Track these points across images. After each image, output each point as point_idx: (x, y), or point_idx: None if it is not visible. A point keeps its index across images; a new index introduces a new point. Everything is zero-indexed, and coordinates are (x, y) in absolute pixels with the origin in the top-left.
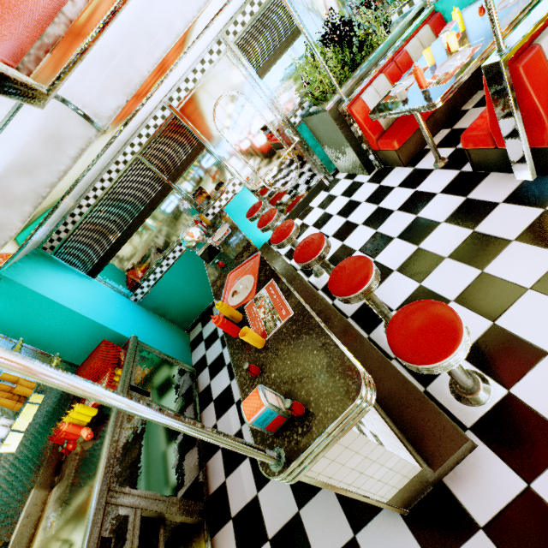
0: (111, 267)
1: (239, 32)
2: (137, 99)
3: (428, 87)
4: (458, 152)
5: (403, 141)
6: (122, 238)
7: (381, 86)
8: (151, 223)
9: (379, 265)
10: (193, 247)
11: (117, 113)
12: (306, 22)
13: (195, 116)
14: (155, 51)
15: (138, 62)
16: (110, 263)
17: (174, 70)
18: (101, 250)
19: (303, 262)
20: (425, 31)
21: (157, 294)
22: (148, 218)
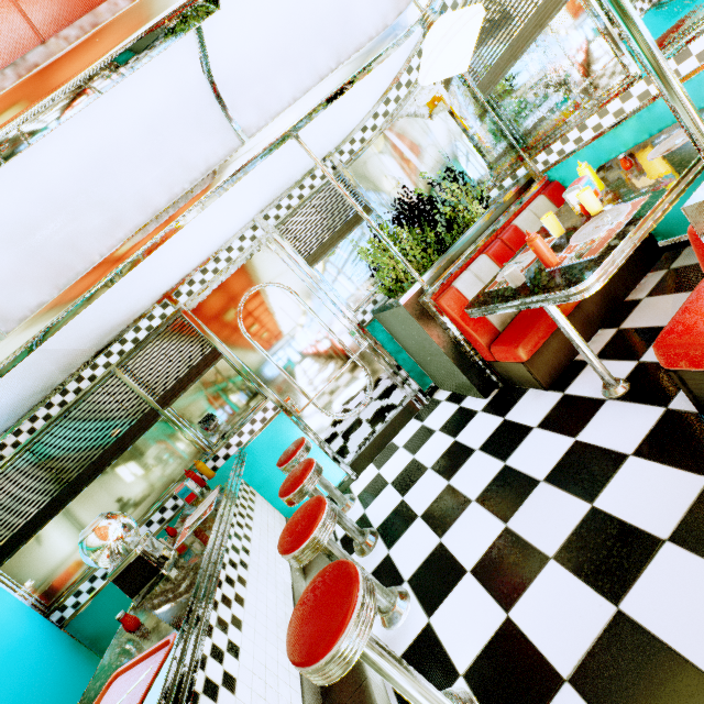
0: (31, 552)
1: (283, 216)
2: (74, 293)
3: (561, 264)
4: (647, 370)
5: (534, 348)
6: (58, 500)
7: (484, 269)
8: (119, 473)
9: (521, 639)
10: (96, 562)
11: (36, 312)
12: (375, 204)
13: (211, 315)
14: (116, 230)
15: (85, 244)
16: (31, 544)
17: (162, 256)
18: (16, 521)
19: (297, 664)
20: (539, 202)
21: (105, 608)
22: (115, 464)
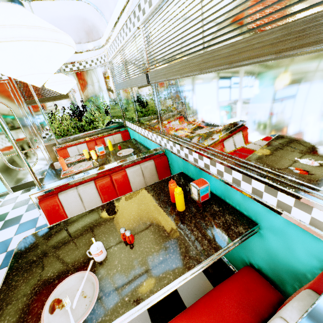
0: None
1: None
2: None
3: (63, 171)
4: None
5: None
6: None
7: (82, 149)
8: None
9: None
10: None
11: None
12: (72, 95)
13: None
14: None
15: None
16: None
17: None
18: None
19: None
20: (118, 136)
21: None
22: None
